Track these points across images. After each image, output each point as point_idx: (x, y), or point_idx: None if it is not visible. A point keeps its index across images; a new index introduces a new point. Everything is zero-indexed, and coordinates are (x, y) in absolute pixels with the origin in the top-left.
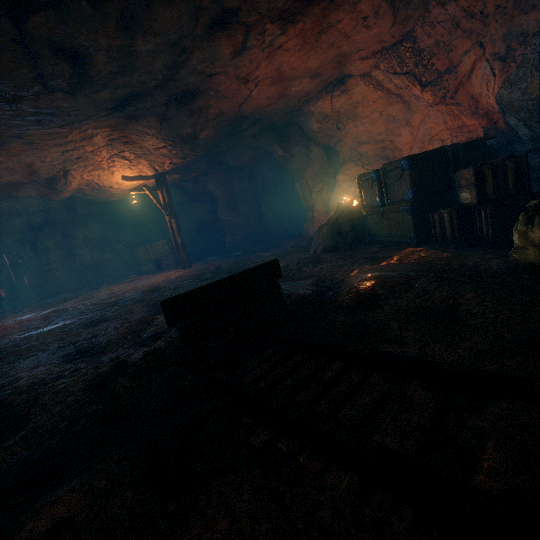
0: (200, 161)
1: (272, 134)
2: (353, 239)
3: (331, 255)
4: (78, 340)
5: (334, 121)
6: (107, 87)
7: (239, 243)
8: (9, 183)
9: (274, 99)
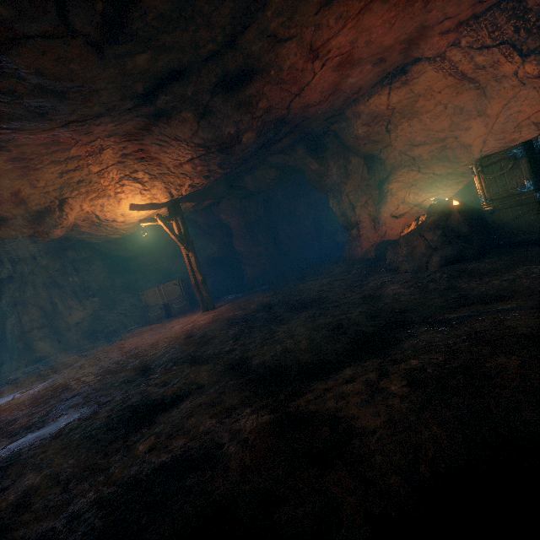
0: (217, 185)
1: (306, 146)
2: (480, 243)
3: (483, 263)
4: (143, 474)
5: (384, 122)
6: (148, 46)
7: (261, 276)
8: None
9: (326, 94)
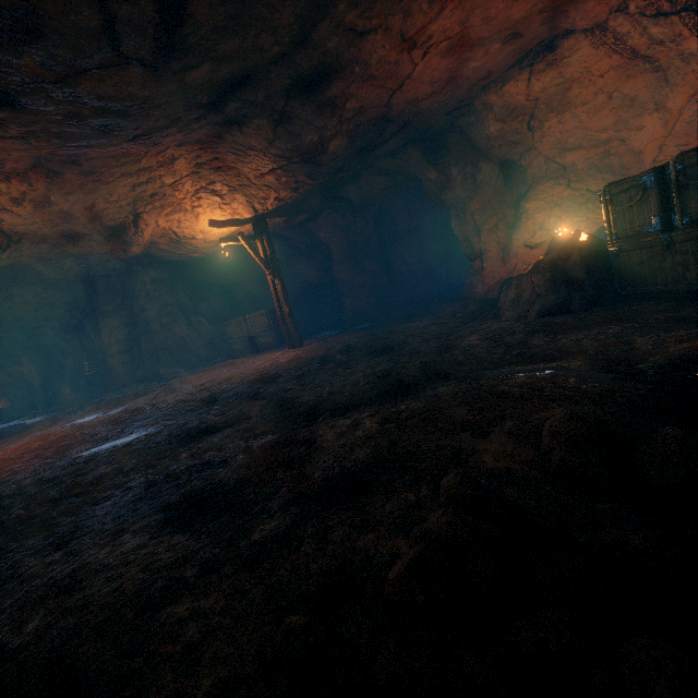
0: (312, 196)
1: (422, 148)
2: (594, 292)
3: (573, 318)
4: (179, 470)
5: (525, 116)
6: (206, 58)
7: (363, 311)
8: (64, 235)
9: (440, 84)
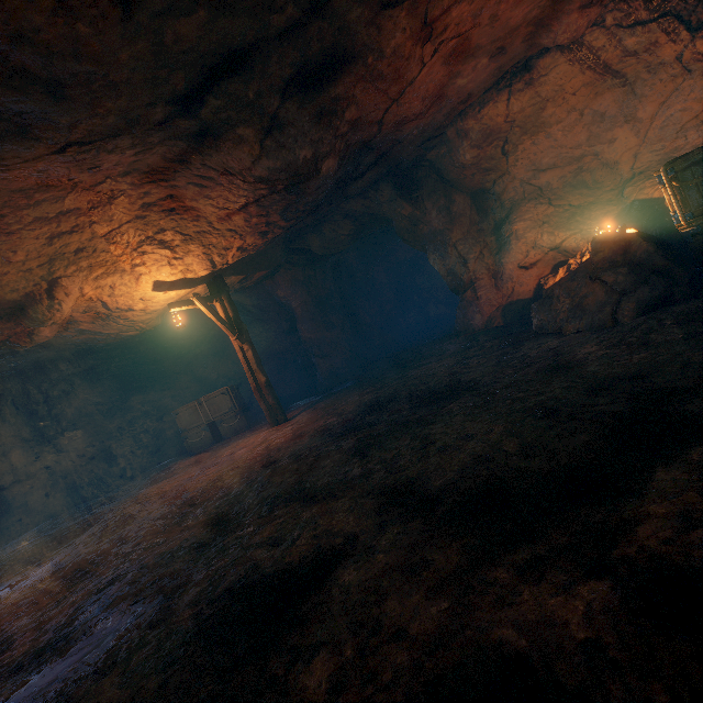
0: (273, 248)
1: (394, 184)
2: (688, 277)
3: None
4: None
5: (499, 141)
6: (200, 2)
7: (341, 369)
8: None
9: (427, 103)
